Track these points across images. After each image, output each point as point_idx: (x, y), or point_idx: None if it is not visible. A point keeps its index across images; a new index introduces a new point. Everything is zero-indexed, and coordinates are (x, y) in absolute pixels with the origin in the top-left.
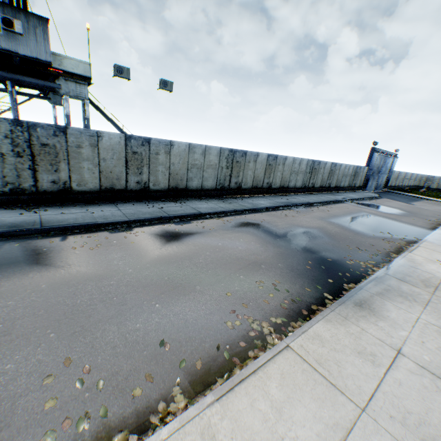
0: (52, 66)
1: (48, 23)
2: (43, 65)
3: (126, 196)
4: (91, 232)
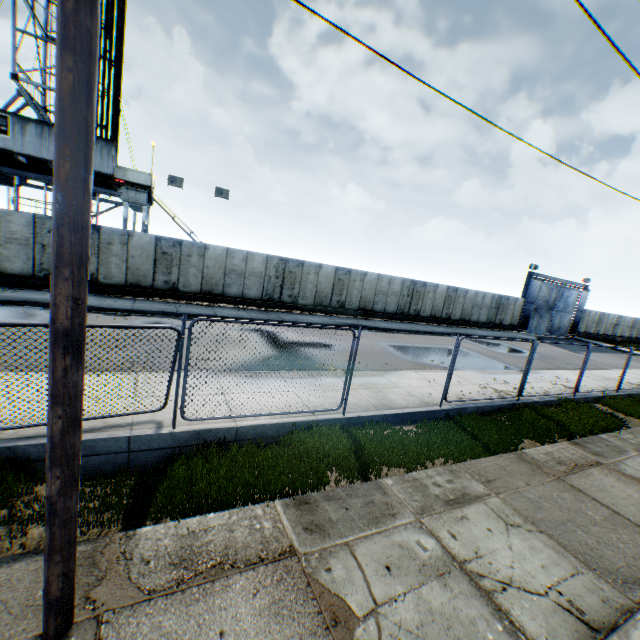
0: (117, 177)
1: (114, 144)
2: (107, 177)
3: (152, 294)
4: (89, 312)
